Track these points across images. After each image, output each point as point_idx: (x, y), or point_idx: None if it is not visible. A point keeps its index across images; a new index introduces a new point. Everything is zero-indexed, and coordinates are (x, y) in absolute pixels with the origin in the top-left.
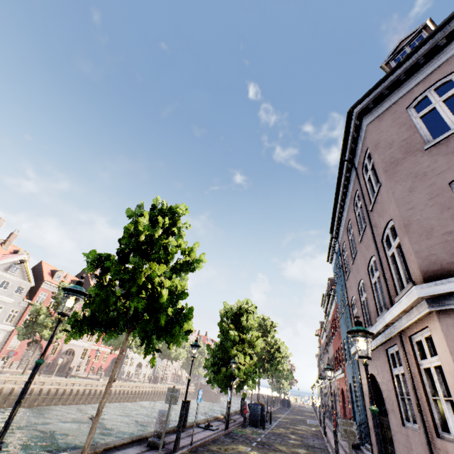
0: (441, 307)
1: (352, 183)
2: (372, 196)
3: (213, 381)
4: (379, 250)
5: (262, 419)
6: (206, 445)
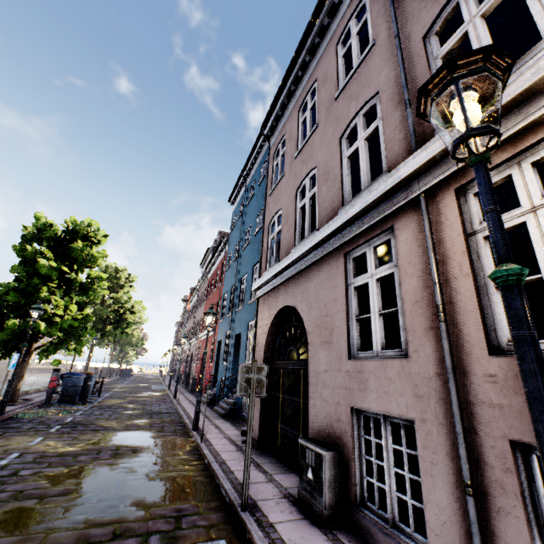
0: None
1: None
2: None
3: None
4: (405, 65)
5: (84, 392)
6: None
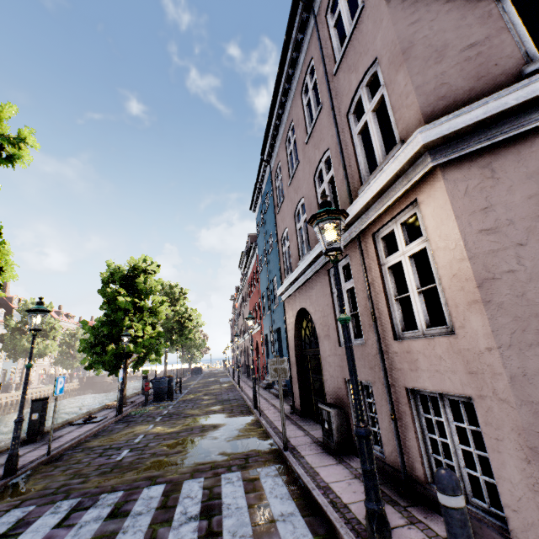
0: (451, 156)
1: (305, 51)
2: (339, 51)
3: (96, 366)
4: (340, 133)
5: (170, 391)
6: (80, 445)
